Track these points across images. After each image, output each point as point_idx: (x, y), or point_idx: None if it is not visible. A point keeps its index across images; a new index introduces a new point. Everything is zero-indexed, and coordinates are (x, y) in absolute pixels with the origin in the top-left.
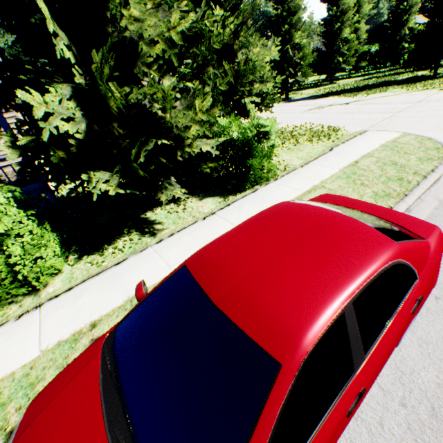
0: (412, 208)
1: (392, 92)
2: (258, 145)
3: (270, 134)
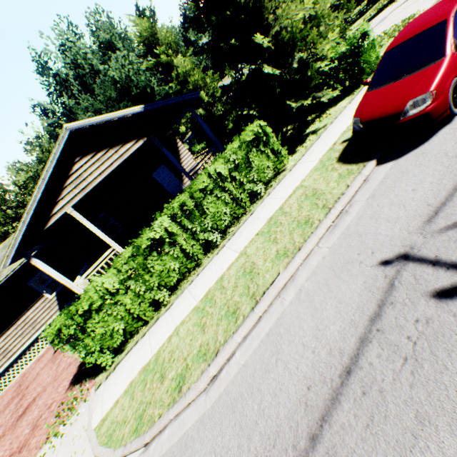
0: None
1: None
2: (363, 44)
3: (368, 33)
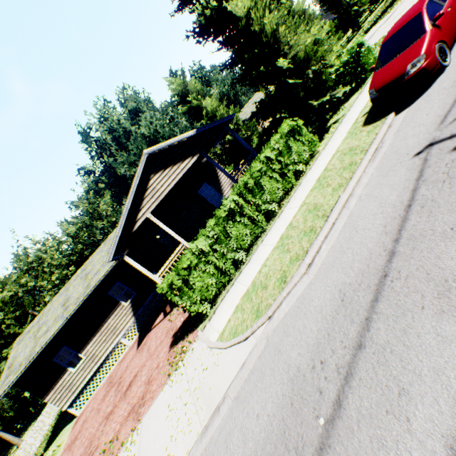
0: None
1: None
2: (361, 51)
3: (363, 43)
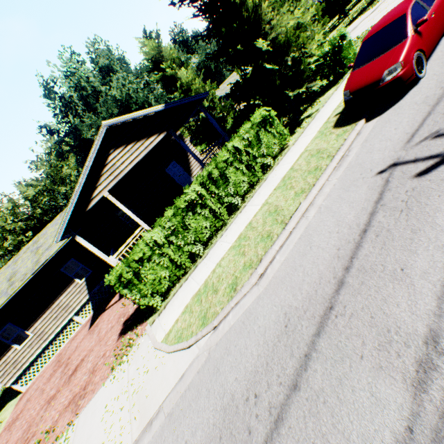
0: None
1: None
2: (342, 44)
3: (346, 35)
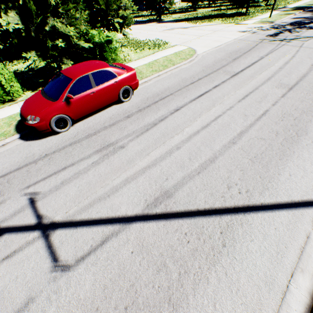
0: (161, 76)
1: (214, 23)
2: (107, 46)
3: (113, 41)
